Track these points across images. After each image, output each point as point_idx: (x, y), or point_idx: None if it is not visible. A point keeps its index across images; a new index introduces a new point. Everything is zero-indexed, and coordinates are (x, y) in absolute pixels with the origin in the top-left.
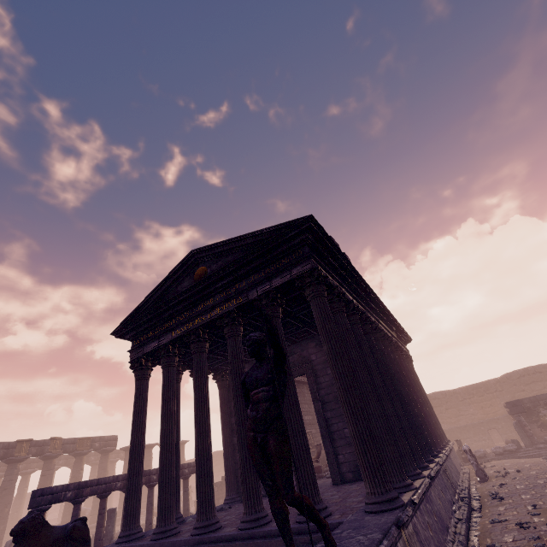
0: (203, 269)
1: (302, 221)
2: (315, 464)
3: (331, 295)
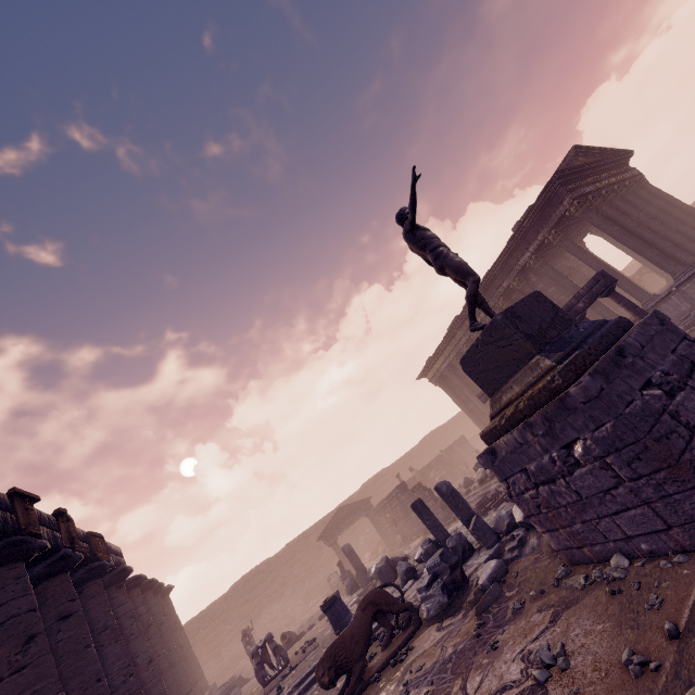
0: (585, 159)
1: (632, 152)
2: None
3: None
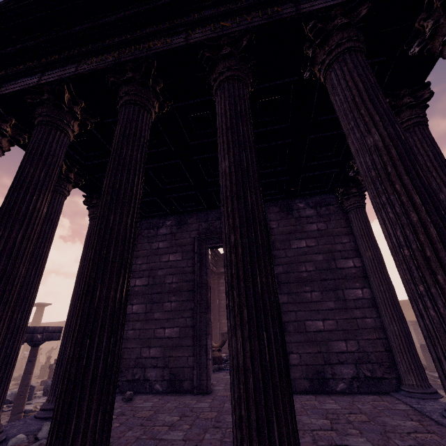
0: None
1: None
2: (217, 353)
3: (411, 97)
